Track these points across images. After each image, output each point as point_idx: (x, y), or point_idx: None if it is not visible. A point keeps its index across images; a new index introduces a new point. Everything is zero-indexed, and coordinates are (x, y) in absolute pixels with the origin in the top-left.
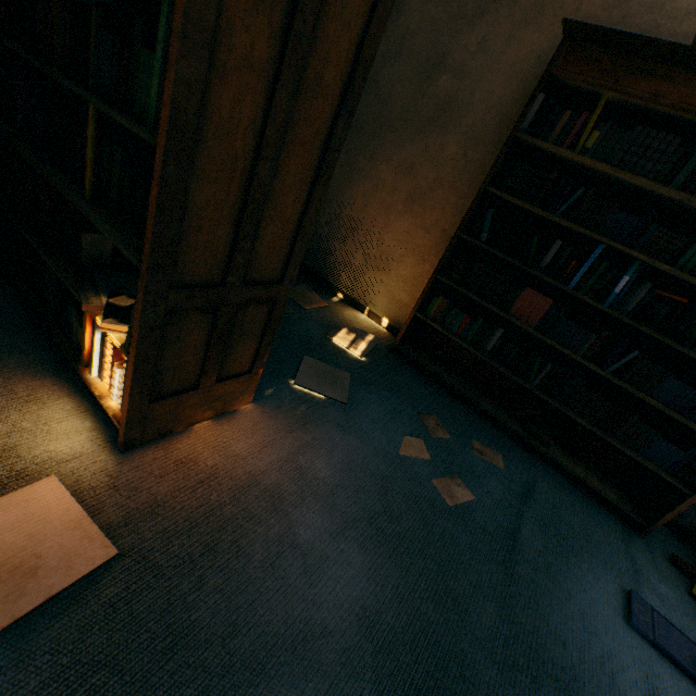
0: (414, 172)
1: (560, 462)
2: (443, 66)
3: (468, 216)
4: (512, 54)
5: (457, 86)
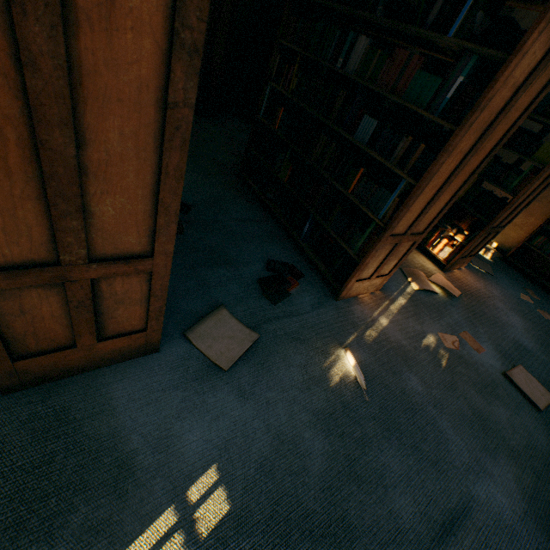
0: None
1: None
2: None
3: None
4: None
5: None
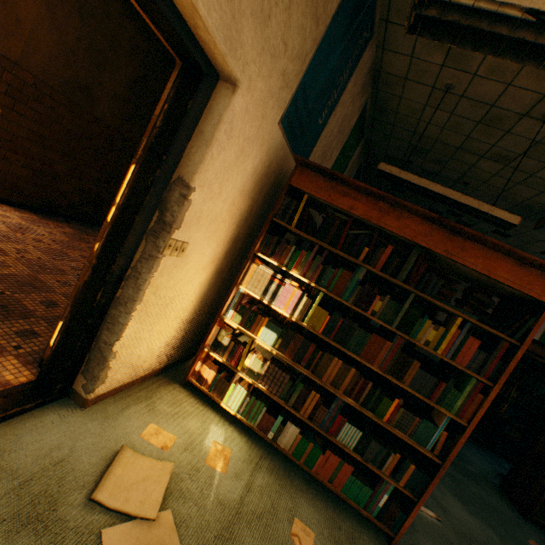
0: None
1: None
2: None
3: None
4: None
5: None
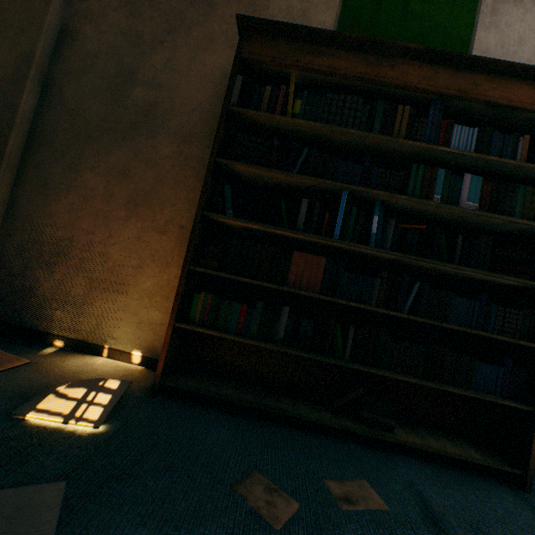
0: (130, 175)
1: (415, 444)
2: (135, 80)
3: (206, 191)
4: (199, 70)
5: (154, 95)
